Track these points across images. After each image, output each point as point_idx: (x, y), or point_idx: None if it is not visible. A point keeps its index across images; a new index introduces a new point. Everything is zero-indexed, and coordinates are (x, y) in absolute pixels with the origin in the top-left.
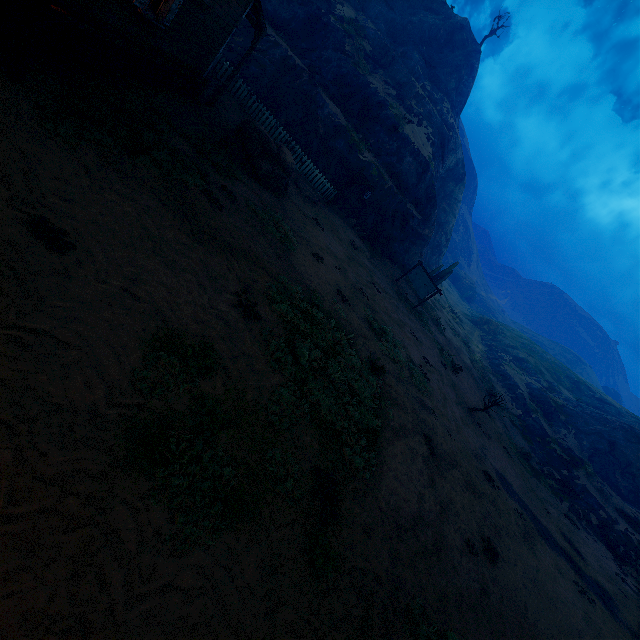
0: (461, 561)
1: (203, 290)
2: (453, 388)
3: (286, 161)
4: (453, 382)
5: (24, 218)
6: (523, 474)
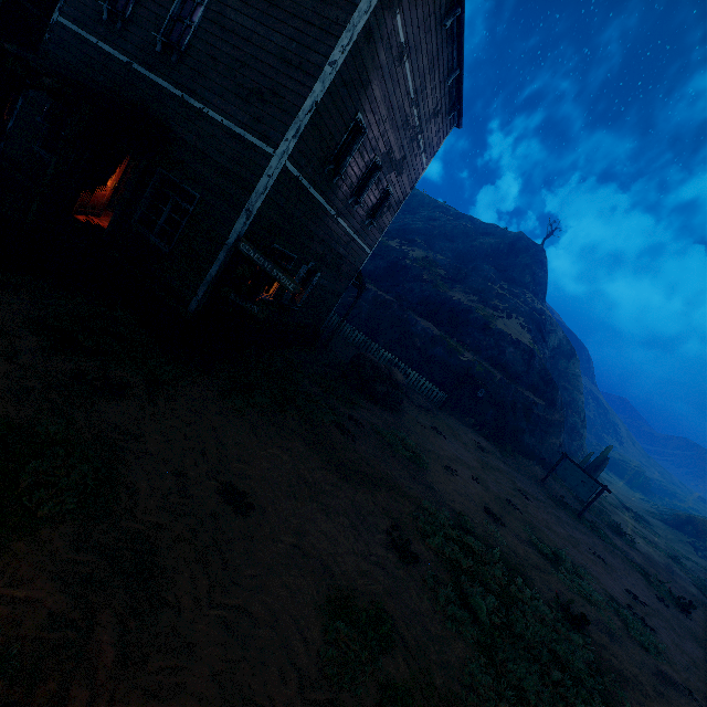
0: None
1: (357, 533)
2: (696, 642)
3: (398, 379)
4: (690, 630)
5: (218, 486)
6: None
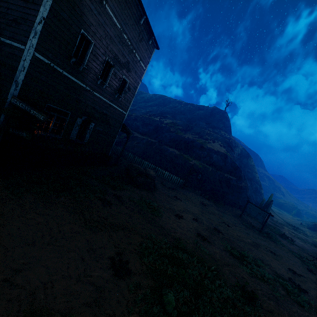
0: None
1: (82, 262)
2: None
3: (150, 174)
4: None
5: None
6: None
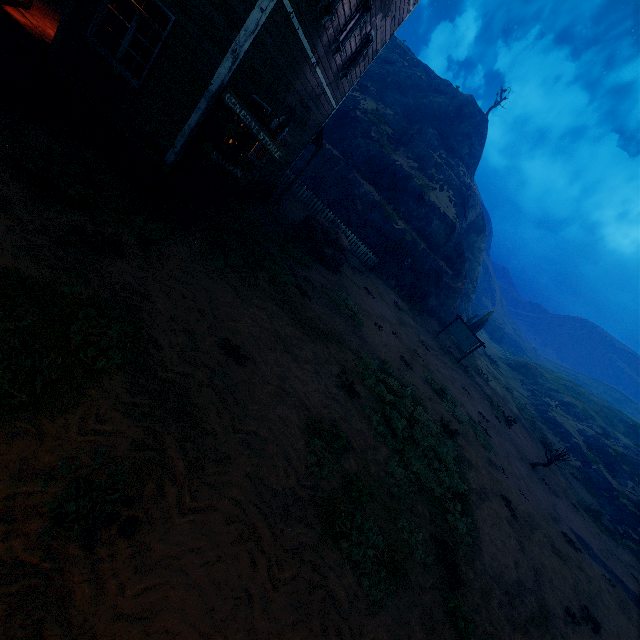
0: (567, 631)
1: (319, 377)
2: (511, 442)
3: (343, 244)
4: (510, 436)
5: (218, 341)
6: (599, 534)
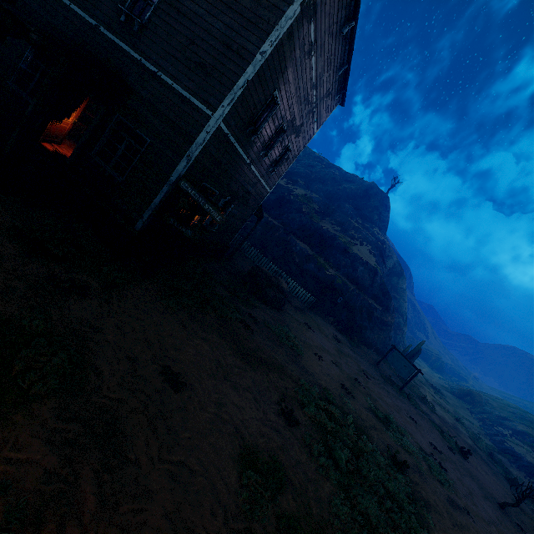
0: None
1: (258, 404)
2: (471, 477)
3: (283, 287)
4: (468, 469)
5: (159, 369)
6: None
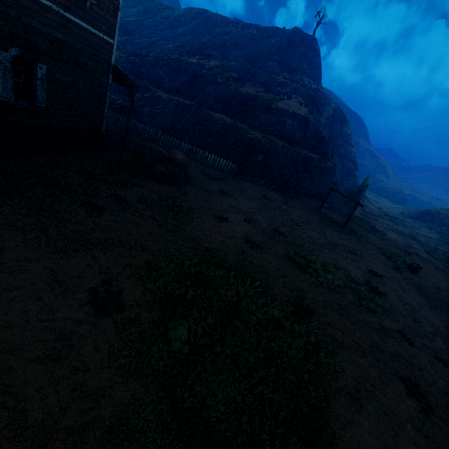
0: None
1: (36, 302)
2: (419, 291)
3: (177, 159)
4: (416, 284)
5: None
6: None
